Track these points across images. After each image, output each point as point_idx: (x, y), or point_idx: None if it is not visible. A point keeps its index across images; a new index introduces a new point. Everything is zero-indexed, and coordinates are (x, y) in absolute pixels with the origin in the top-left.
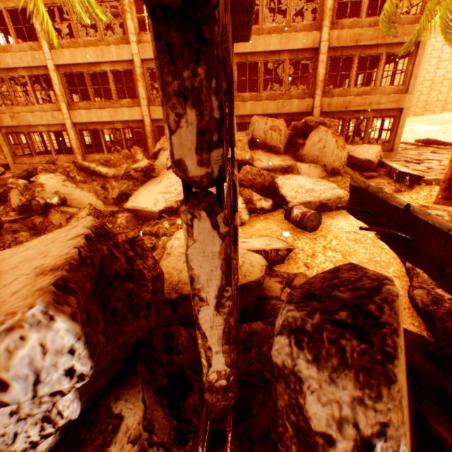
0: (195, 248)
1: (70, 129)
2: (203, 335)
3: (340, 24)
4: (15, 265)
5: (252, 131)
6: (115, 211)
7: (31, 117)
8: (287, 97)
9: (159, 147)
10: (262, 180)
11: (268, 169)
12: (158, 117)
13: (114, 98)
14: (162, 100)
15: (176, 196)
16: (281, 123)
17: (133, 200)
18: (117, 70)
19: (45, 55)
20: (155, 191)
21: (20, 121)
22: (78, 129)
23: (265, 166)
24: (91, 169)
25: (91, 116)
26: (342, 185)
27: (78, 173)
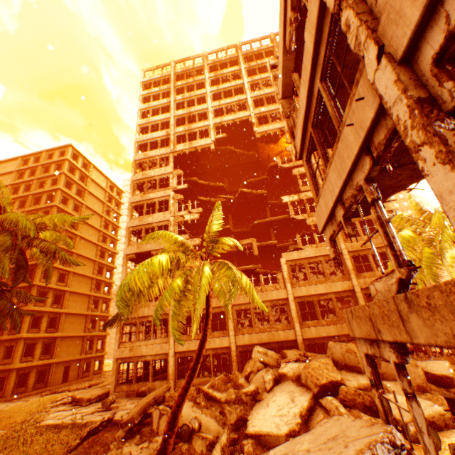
0: (414, 411)
1: (171, 356)
2: (428, 449)
3: (362, 275)
4: (340, 431)
5: (331, 353)
6: (236, 437)
7: (144, 348)
8: (342, 321)
9: (249, 369)
10: (361, 399)
11: (359, 387)
12: (242, 343)
13: (209, 330)
14: (398, 376)
15: (293, 418)
16: (352, 346)
17: (251, 424)
18: (214, 312)
19: (170, 306)
20: (268, 414)
21: (135, 352)
22: (176, 356)
23: (355, 385)
24: (209, 394)
25: (190, 345)
26: (436, 401)
27: (202, 398)
